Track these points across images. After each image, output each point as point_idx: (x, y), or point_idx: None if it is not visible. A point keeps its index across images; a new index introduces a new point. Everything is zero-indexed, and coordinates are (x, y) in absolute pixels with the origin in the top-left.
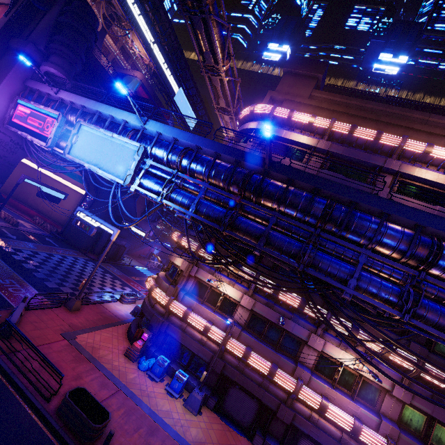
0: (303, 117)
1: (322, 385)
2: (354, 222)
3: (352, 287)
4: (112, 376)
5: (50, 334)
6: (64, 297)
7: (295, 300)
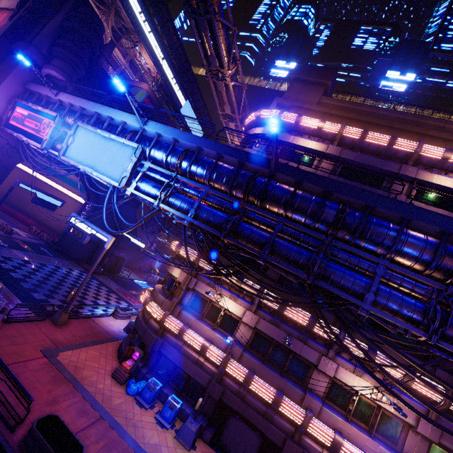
0: (312, 121)
1: (335, 417)
2: (370, 229)
3: (369, 302)
4: (95, 401)
5: (28, 351)
6: (51, 310)
7: (303, 317)
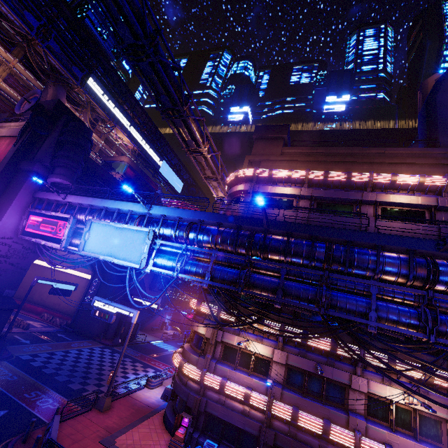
0: (282, 173)
1: (381, 431)
2: (355, 259)
3: (373, 319)
4: None
5: (89, 445)
6: (91, 398)
7: (325, 343)
